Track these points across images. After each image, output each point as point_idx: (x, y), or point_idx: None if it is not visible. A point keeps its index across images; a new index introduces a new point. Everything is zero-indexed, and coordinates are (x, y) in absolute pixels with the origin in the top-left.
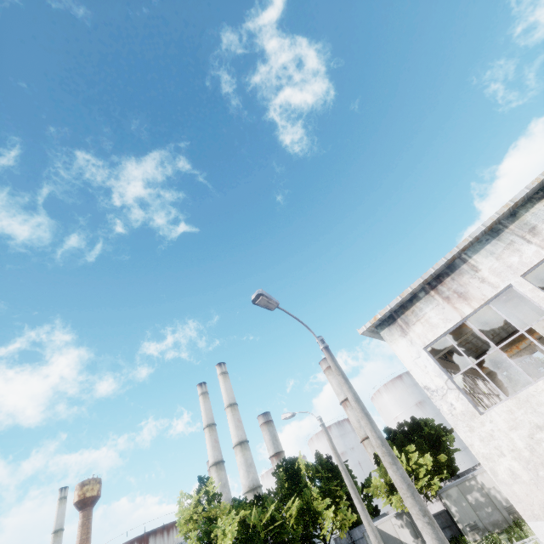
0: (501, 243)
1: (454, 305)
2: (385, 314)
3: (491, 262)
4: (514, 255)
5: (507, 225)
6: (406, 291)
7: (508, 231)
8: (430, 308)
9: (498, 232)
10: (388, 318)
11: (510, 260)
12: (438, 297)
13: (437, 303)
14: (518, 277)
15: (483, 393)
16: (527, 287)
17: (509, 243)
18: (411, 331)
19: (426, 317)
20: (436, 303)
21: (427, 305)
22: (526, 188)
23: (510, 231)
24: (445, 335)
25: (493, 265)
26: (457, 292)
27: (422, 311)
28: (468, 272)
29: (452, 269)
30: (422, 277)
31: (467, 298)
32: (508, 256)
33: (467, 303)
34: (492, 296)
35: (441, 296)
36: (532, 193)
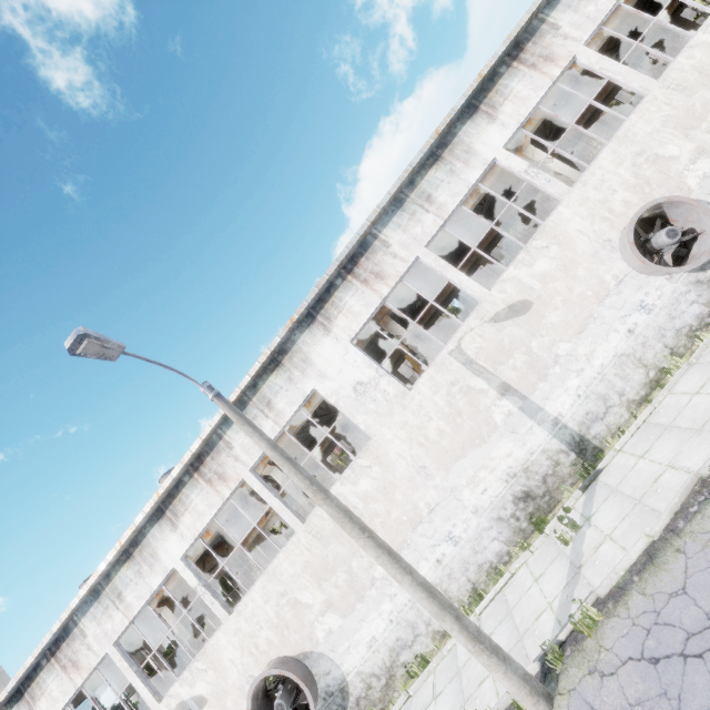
0: (101, 607)
1: (70, 675)
2: (6, 697)
3: (95, 627)
4: (109, 621)
5: (104, 587)
6: (22, 670)
7: (105, 594)
8: (52, 680)
9: (99, 594)
10: (16, 692)
11: (107, 627)
12: (57, 665)
13: (57, 673)
14: (112, 645)
15: (211, 613)
16: (117, 656)
17: (106, 607)
18: (38, 708)
19: (49, 690)
20: (56, 672)
21: (49, 676)
22: (106, 559)
23: (106, 594)
24: (68, 705)
25: (96, 631)
26: (72, 661)
27: (46, 683)
28: (79, 637)
29: (67, 632)
30: (34, 653)
31: (79, 668)
32: (105, 622)
33: (79, 673)
34: (96, 665)
35: (60, 664)
36: (118, 556)
